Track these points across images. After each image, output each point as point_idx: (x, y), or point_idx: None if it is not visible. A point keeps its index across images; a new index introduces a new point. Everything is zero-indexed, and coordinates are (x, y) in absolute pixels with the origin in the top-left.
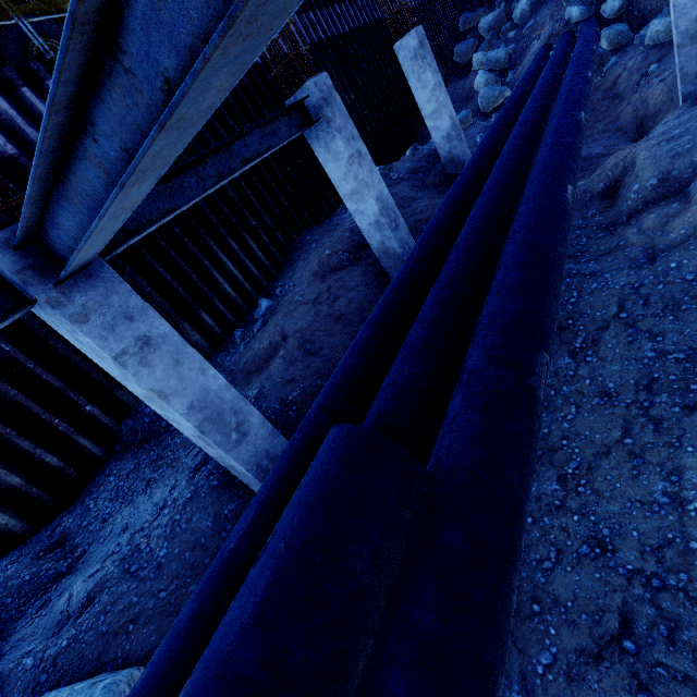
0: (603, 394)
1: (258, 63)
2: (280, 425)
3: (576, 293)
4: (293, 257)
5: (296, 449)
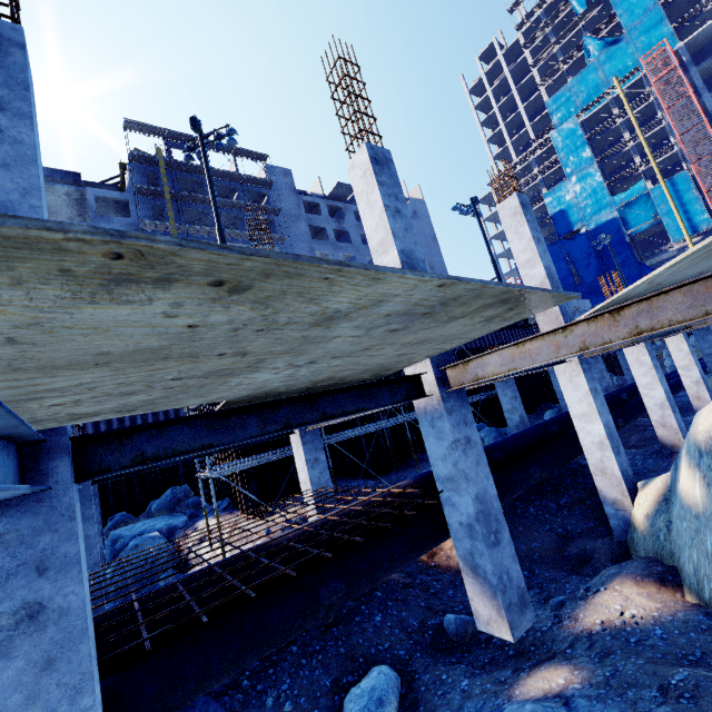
0: None
1: None
2: None
3: None
4: None
5: None
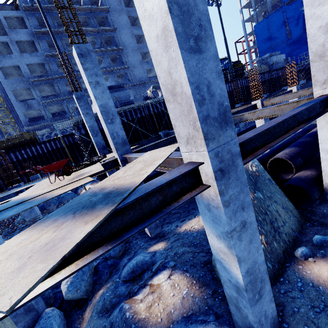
0: None
1: (269, 78)
2: None
3: None
4: None
5: None
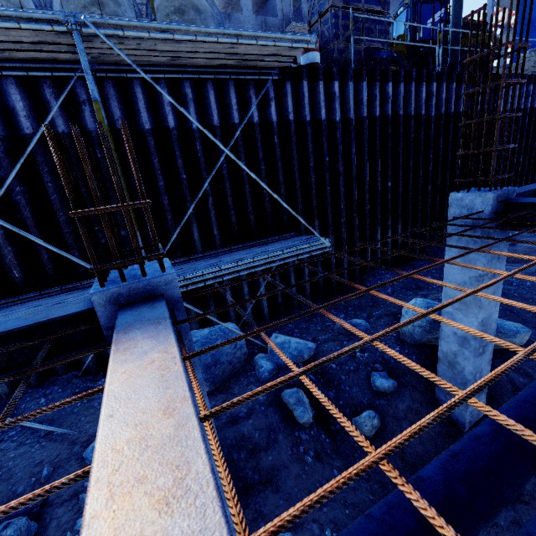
0: None
1: None
2: None
3: None
4: None
5: None
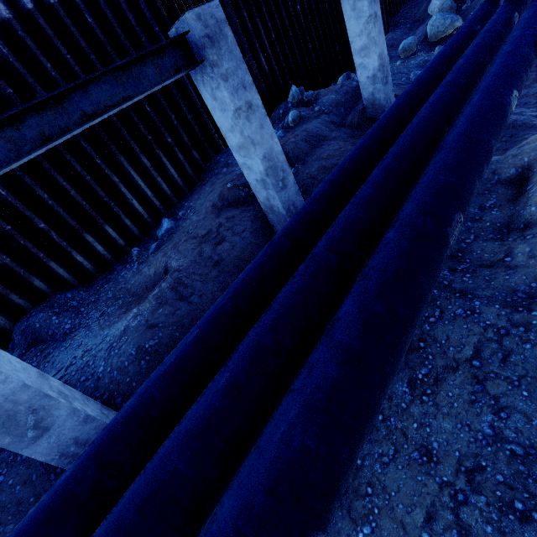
0: (425, 451)
1: None
2: (130, 373)
3: (439, 312)
4: (205, 177)
5: (49, 506)
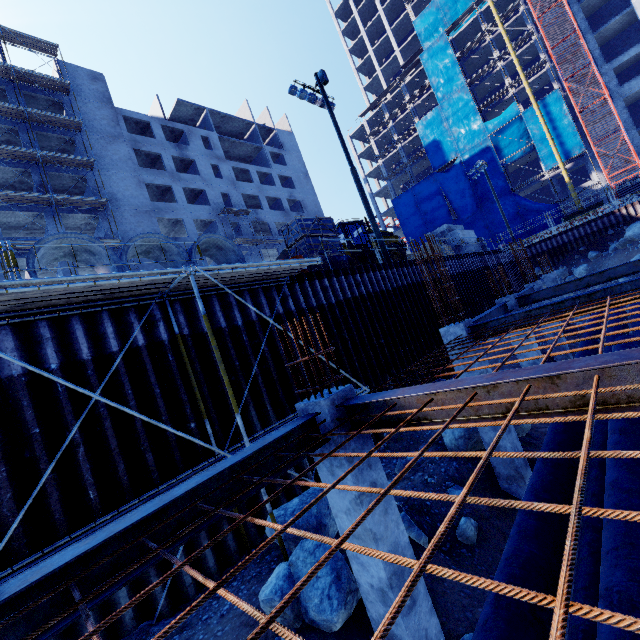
0: None
1: (465, 271)
2: None
3: None
4: None
5: None
